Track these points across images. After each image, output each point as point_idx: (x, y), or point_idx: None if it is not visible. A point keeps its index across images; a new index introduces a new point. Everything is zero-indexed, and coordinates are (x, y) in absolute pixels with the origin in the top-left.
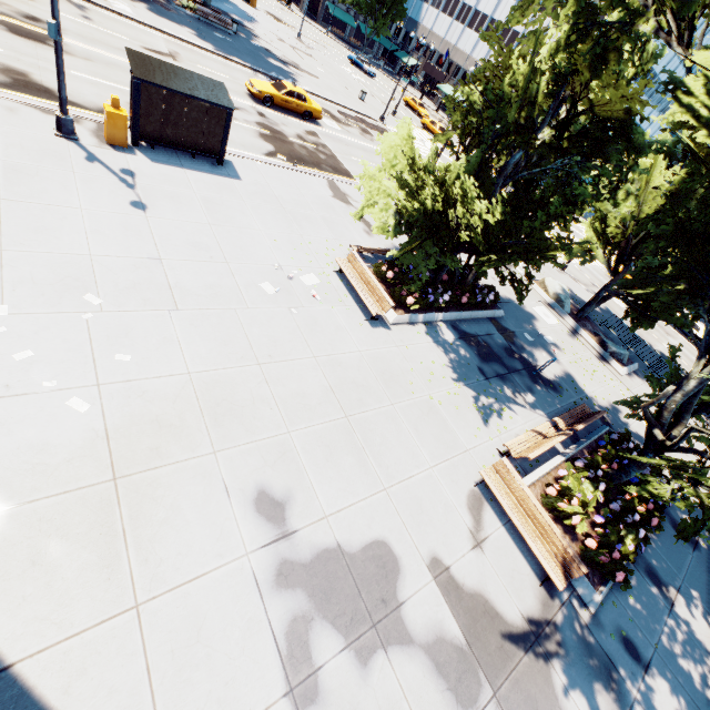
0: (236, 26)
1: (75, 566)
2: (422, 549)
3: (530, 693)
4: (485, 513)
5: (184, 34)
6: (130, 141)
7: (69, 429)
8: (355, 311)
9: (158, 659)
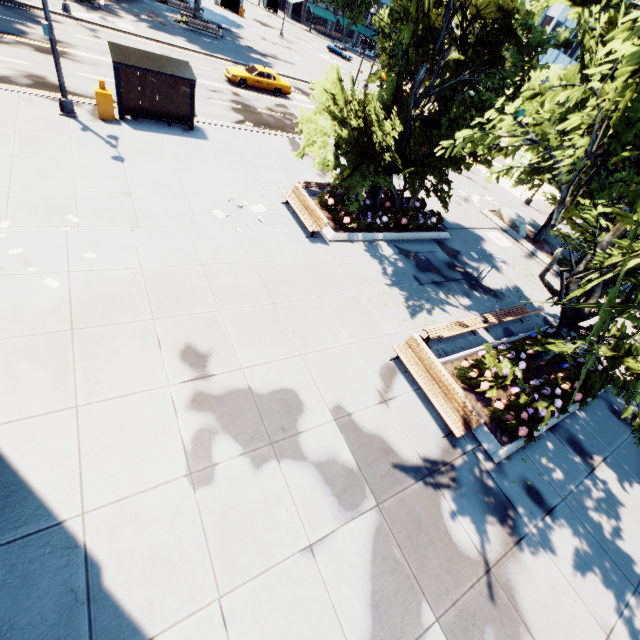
0: (222, 31)
1: (35, 378)
2: (327, 399)
3: (415, 510)
4: (397, 380)
5: (176, 42)
6: (118, 117)
7: (43, 297)
8: (297, 231)
9: (87, 440)
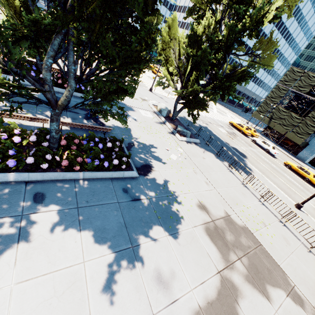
0: None
1: None
2: None
3: None
4: None
5: None
6: None
7: None
8: None
9: None
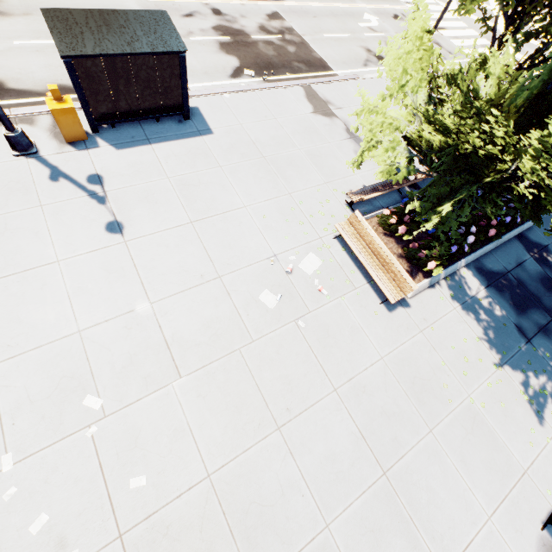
0: None
1: None
2: None
3: None
4: None
5: None
6: (89, 127)
7: None
8: (366, 292)
9: None
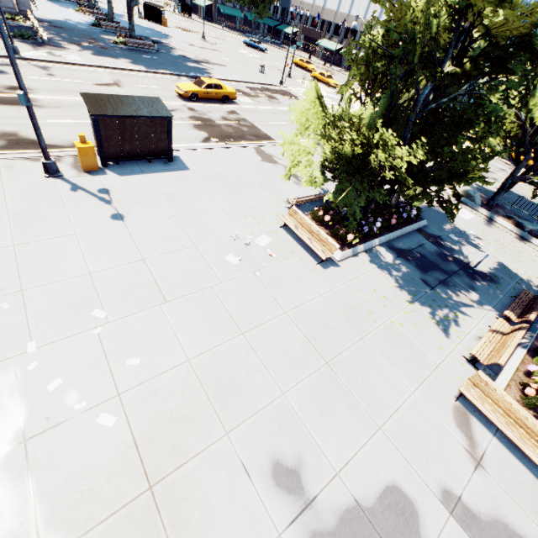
0: (157, 45)
1: None
2: (430, 484)
3: None
4: (473, 427)
5: (121, 64)
6: (100, 164)
7: (103, 447)
8: (306, 258)
9: None
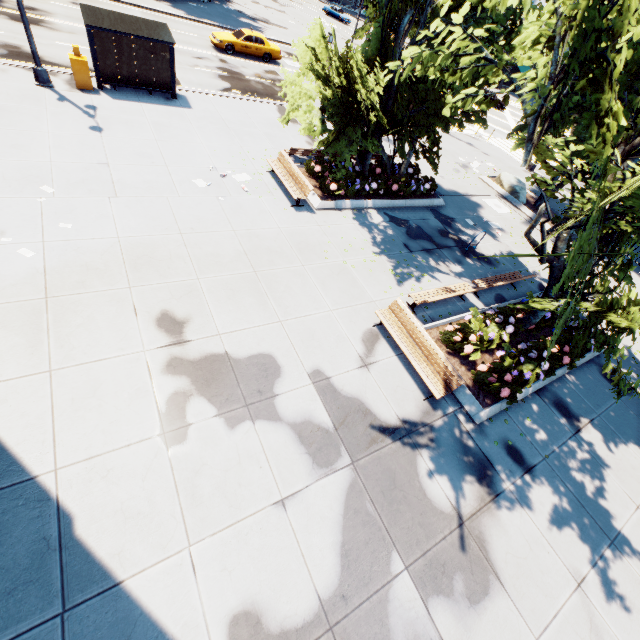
0: None
1: (9, 344)
2: (306, 363)
3: (390, 468)
4: (379, 345)
5: (160, 7)
6: (97, 86)
7: (17, 267)
8: (282, 200)
9: (61, 402)
